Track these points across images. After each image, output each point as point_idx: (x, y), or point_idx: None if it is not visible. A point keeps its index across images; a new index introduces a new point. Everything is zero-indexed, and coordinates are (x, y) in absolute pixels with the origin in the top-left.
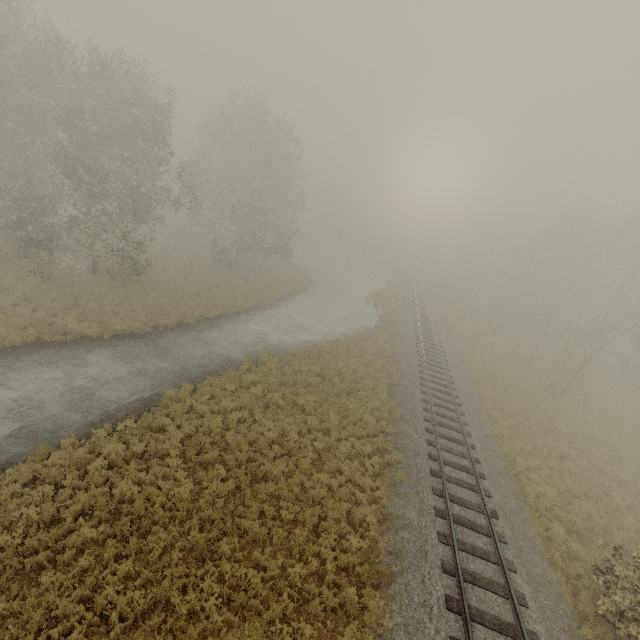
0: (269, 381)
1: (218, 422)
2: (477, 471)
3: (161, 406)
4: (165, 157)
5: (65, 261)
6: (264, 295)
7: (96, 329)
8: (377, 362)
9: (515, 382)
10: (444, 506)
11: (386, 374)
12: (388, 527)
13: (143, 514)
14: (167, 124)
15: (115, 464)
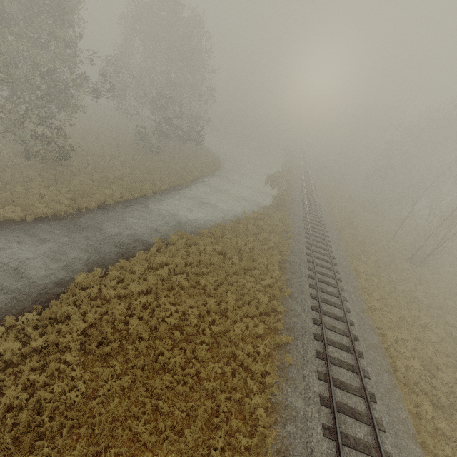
0: (176, 262)
1: (123, 308)
2: (357, 351)
3: (69, 293)
4: (73, 42)
5: (4, 146)
6: (179, 177)
7: (18, 213)
8: (271, 239)
9: (382, 254)
10: (328, 392)
11: (278, 251)
12: (276, 419)
13: (32, 421)
14: (75, 7)
15: (12, 361)
